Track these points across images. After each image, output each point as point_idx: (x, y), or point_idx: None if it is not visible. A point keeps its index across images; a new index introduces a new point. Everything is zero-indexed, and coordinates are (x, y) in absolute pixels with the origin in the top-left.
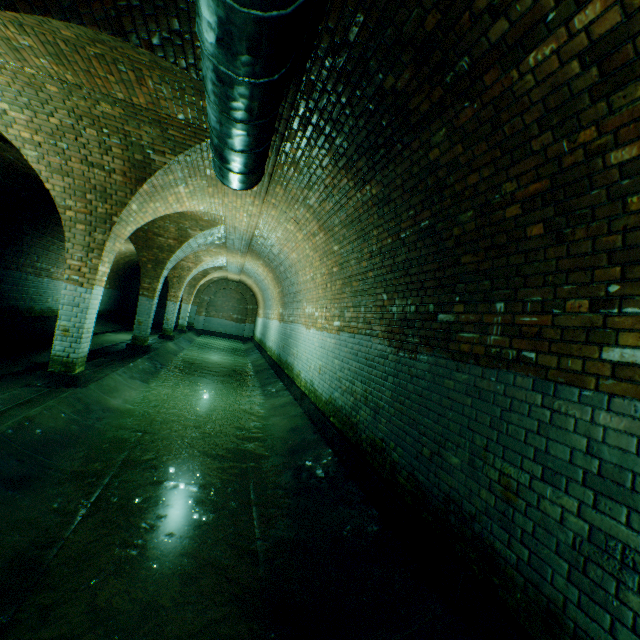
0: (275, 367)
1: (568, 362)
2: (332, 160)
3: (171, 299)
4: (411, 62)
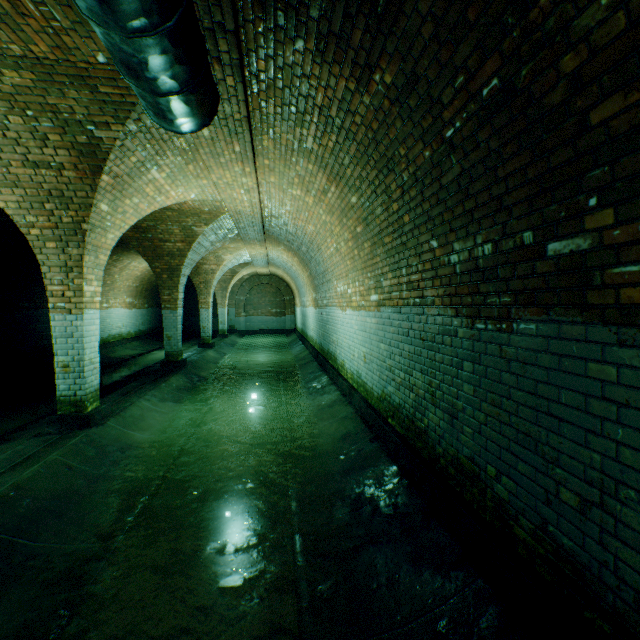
0: (318, 358)
1: None
2: (315, 54)
3: (202, 306)
4: None
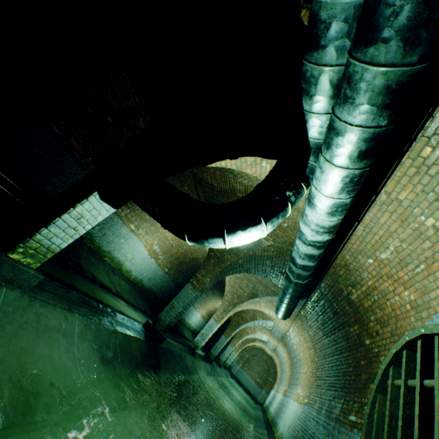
0: (267, 423)
1: (344, 419)
2: (316, 323)
3: (231, 343)
4: (332, 312)
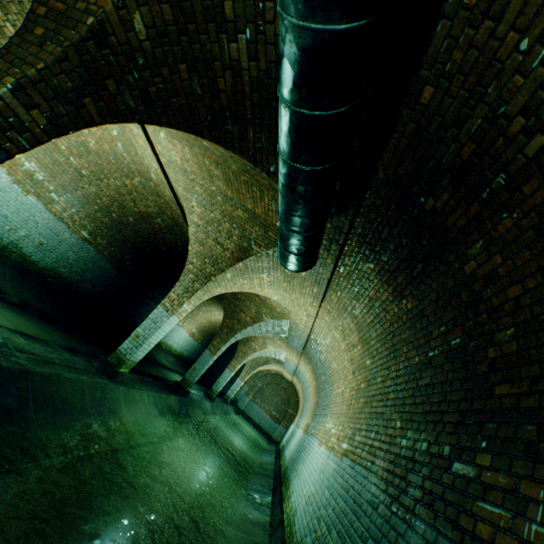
0: (277, 478)
1: None
2: (377, 273)
3: (230, 367)
4: (449, 185)
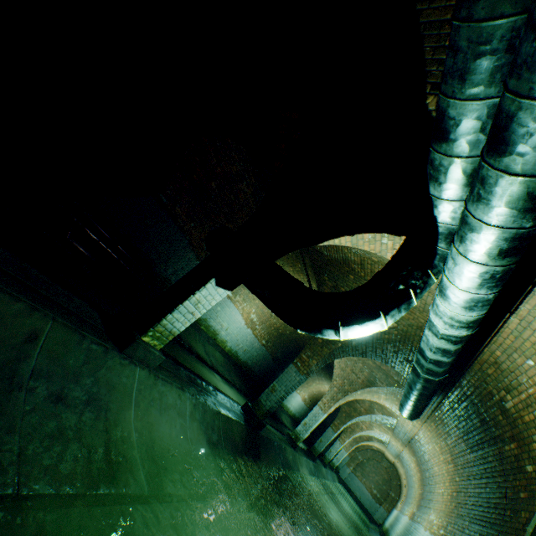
0: None
1: None
2: (457, 430)
3: (340, 439)
4: (478, 420)
